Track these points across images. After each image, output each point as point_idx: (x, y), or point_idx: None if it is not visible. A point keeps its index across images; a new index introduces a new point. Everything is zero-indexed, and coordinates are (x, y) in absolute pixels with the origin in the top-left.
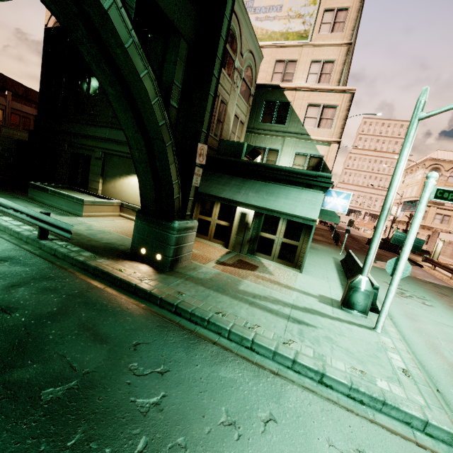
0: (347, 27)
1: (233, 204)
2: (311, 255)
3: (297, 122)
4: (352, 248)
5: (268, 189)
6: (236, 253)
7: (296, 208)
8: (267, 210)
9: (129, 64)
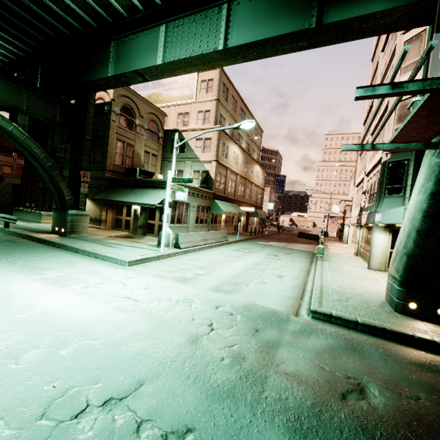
0: (214, 90)
1: (120, 203)
2: None
3: (191, 151)
4: (267, 238)
5: (143, 193)
6: (133, 234)
7: (151, 200)
8: (135, 203)
9: (26, 144)
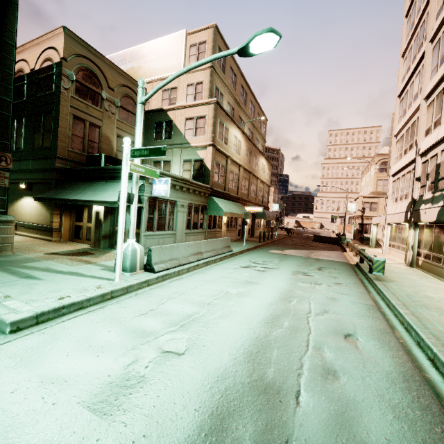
0: (207, 55)
1: (69, 202)
2: None
3: (180, 135)
4: (280, 244)
5: (105, 186)
6: (94, 248)
7: (113, 196)
8: (89, 202)
9: None
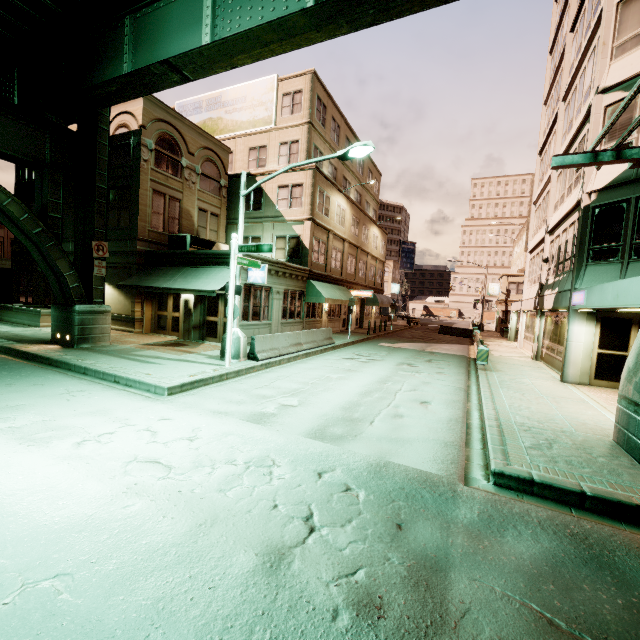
0: (304, 108)
1: (160, 290)
2: None
3: (272, 206)
4: (394, 336)
5: (196, 273)
6: (184, 340)
7: (209, 285)
8: (183, 290)
9: None
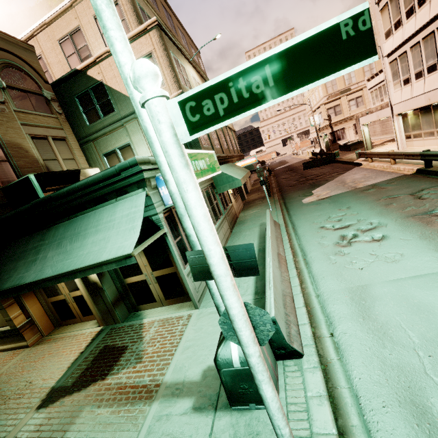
0: None
1: (24, 290)
2: (232, 240)
3: (125, 100)
4: (288, 188)
5: (73, 229)
6: (109, 328)
7: (108, 243)
8: (66, 275)
9: None
